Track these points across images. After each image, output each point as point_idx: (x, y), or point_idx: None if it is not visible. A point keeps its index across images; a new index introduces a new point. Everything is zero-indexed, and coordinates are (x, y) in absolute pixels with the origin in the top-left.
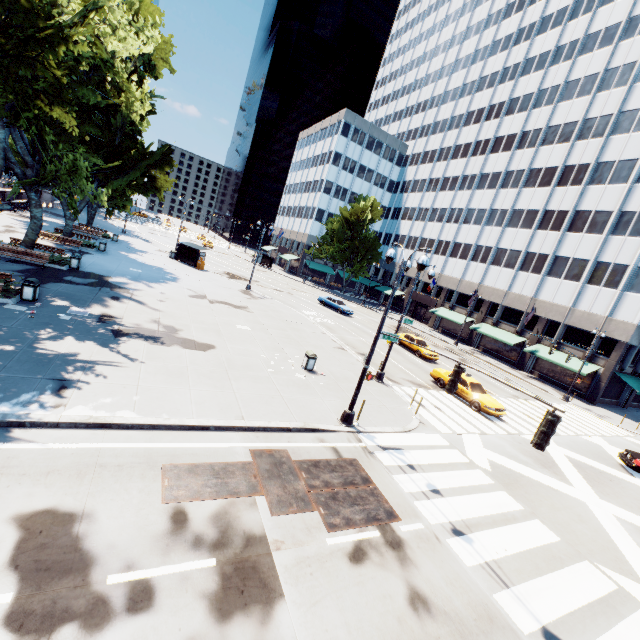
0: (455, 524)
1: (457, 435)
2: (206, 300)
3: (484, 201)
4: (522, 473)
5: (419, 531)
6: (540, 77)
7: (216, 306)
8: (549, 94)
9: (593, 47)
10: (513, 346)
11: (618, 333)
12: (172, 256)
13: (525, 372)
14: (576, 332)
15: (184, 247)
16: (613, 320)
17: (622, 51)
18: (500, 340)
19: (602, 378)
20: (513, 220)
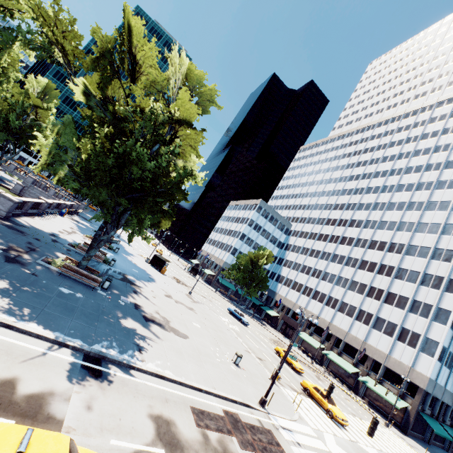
0: None
1: (320, 431)
2: (173, 300)
3: (335, 270)
4: None
5: None
6: (367, 213)
7: (179, 305)
8: (372, 223)
9: (393, 208)
10: (351, 373)
11: (418, 381)
12: (147, 261)
13: (359, 396)
14: (392, 373)
15: (157, 257)
16: (414, 370)
17: (407, 215)
18: (342, 367)
19: (410, 414)
20: (352, 286)
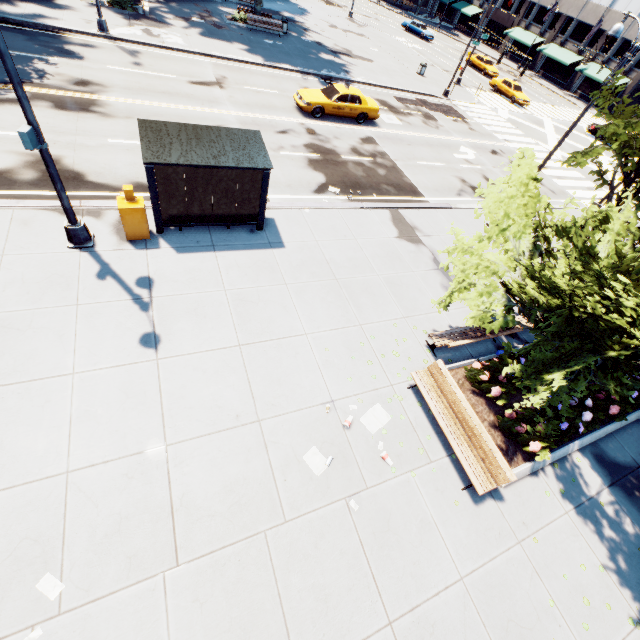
0: (486, 124)
1: (496, 109)
2: (340, 30)
3: None
4: (522, 123)
5: (473, 122)
6: None
7: (349, 35)
8: None
9: None
10: (570, 67)
11: None
12: None
13: (569, 93)
14: (628, 46)
15: None
16: None
17: None
18: (559, 61)
19: (626, 91)
20: None
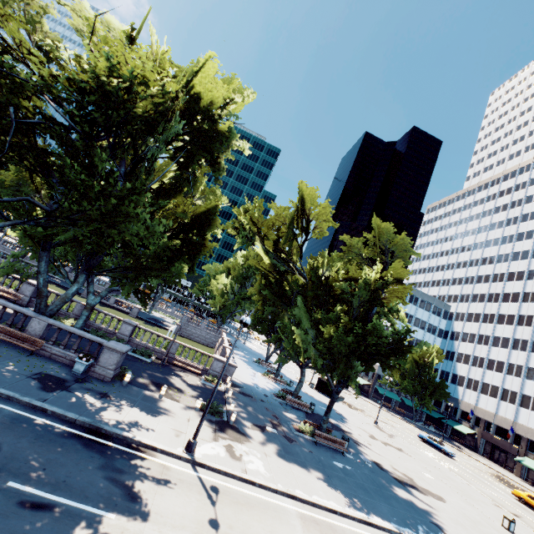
0: None
1: None
2: (380, 441)
3: None
4: None
5: None
6: None
7: (391, 449)
8: None
9: None
10: None
11: None
12: (312, 386)
13: None
14: None
15: (322, 382)
16: None
17: None
18: None
19: None
20: None
